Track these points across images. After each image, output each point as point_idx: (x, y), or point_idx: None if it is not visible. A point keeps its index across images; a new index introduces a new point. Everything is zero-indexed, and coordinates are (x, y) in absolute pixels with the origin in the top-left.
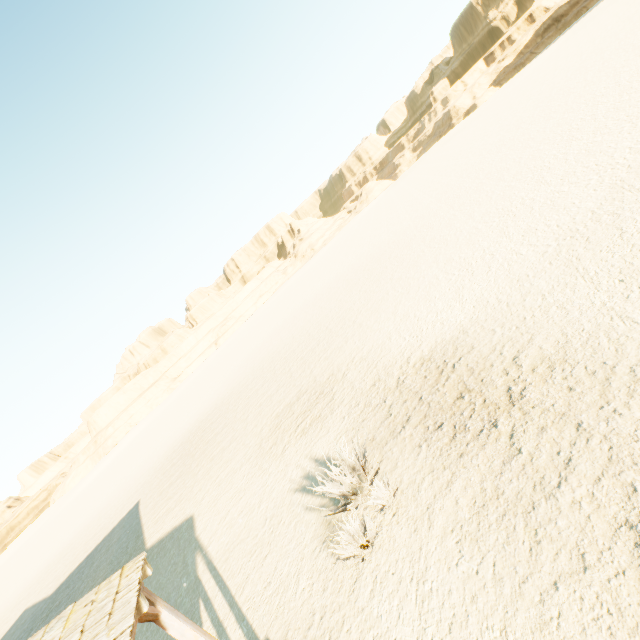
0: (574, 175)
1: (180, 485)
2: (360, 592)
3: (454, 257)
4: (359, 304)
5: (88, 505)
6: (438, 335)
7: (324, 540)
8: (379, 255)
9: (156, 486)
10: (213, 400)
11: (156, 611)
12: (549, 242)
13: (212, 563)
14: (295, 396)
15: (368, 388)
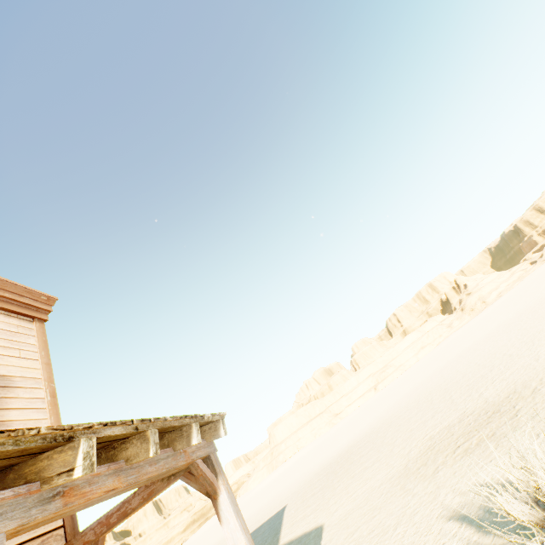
0: None
1: (319, 496)
2: None
3: None
4: None
5: (255, 503)
6: None
7: None
8: None
9: (301, 494)
10: (364, 430)
11: (215, 484)
12: None
13: None
14: (455, 418)
15: None
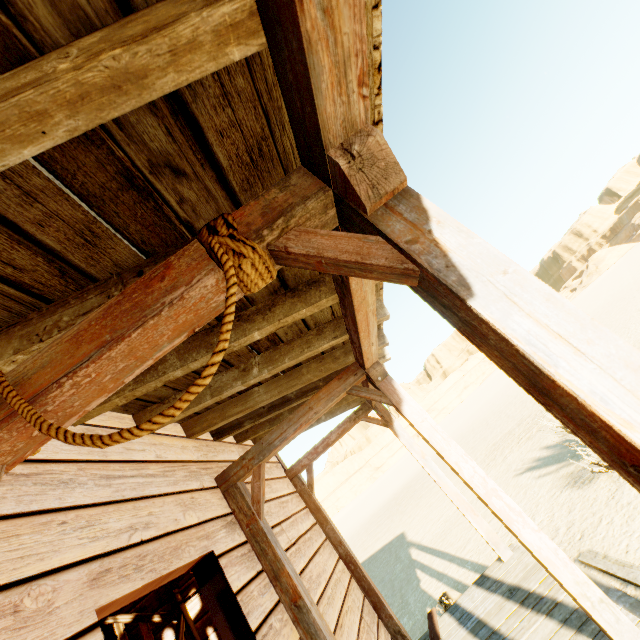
0: None
1: (387, 522)
2: (623, 494)
3: None
4: None
5: None
6: None
7: (565, 484)
8: (621, 295)
9: (363, 532)
10: (417, 468)
11: (390, 416)
12: None
13: (427, 546)
14: (515, 424)
15: None
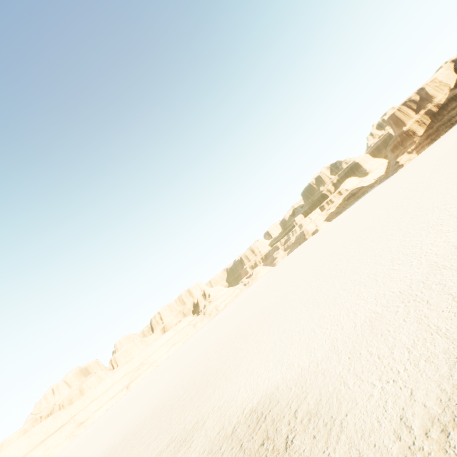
0: (345, 284)
1: None
2: None
3: (287, 329)
4: (230, 359)
5: None
6: (264, 389)
7: None
8: (252, 320)
9: None
10: (104, 448)
11: None
12: (328, 326)
13: None
14: (166, 443)
15: (214, 435)
